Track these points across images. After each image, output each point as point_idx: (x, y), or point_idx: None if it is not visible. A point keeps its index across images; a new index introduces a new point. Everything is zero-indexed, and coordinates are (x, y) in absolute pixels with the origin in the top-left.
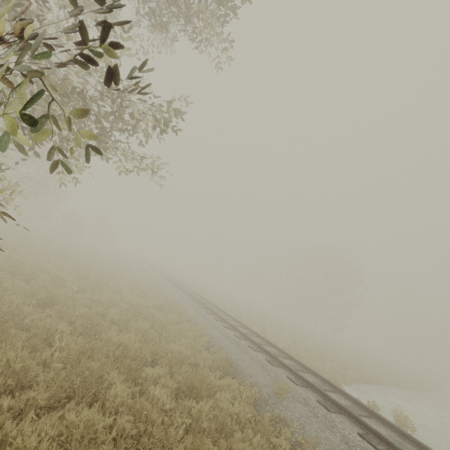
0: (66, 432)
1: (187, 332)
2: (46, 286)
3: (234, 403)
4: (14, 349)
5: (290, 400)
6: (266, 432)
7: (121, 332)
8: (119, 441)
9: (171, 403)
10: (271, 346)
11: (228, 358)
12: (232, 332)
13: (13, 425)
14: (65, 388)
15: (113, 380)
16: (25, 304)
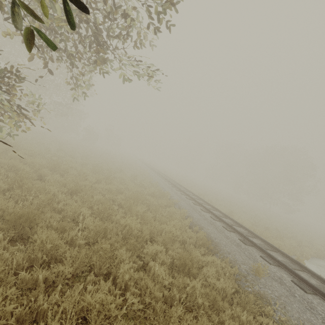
0: (86, 306)
1: (174, 214)
2: (74, 179)
3: (219, 277)
4: (51, 227)
5: (267, 278)
6: (250, 308)
7: (127, 213)
8: (129, 312)
9: (168, 276)
10: (240, 226)
11: (208, 237)
12: (208, 215)
13: (45, 298)
14: (85, 263)
15: (122, 258)
16: (59, 193)
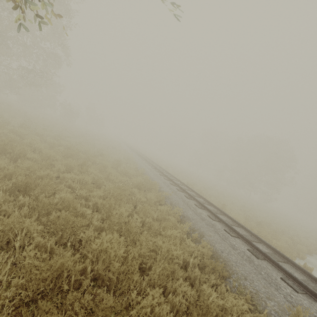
0: None
1: (167, 214)
2: (29, 166)
3: None
4: None
5: None
6: None
7: (104, 221)
8: None
9: None
10: (240, 227)
11: (212, 249)
12: (204, 213)
13: None
14: None
15: None
16: None
